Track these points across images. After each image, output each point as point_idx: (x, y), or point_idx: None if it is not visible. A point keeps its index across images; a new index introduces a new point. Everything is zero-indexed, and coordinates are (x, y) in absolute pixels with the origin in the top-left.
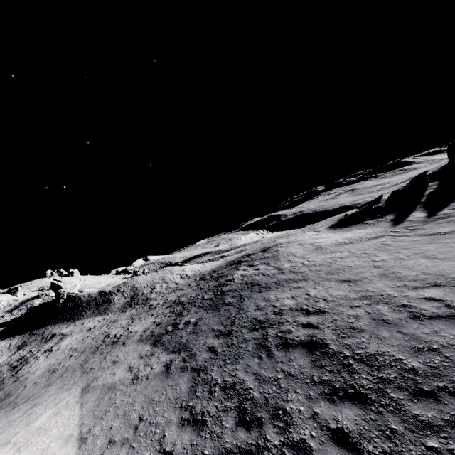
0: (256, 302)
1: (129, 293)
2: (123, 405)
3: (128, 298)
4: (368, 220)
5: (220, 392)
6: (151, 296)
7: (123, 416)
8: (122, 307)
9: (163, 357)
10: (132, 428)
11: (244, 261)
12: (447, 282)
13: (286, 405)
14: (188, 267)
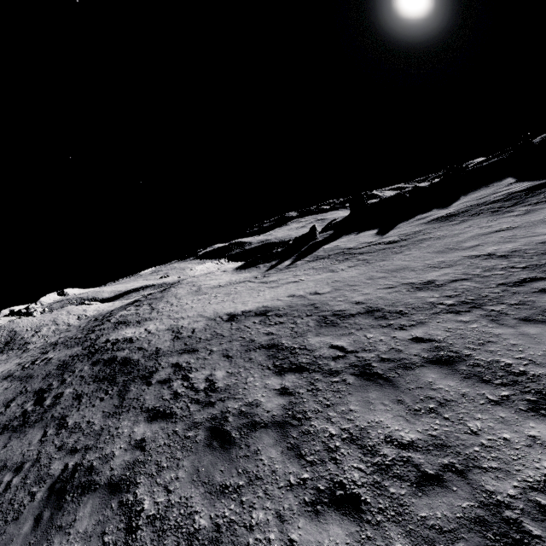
0: (109, 337)
1: (3, 338)
2: None
3: (1, 344)
4: (262, 263)
5: (33, 394)
6: (32, 340)
7: None
8: None
9: (6, 385)
10: None
11: (138, 301)
12: (213, 318)
13: (65, 391)
14: (93, 307)
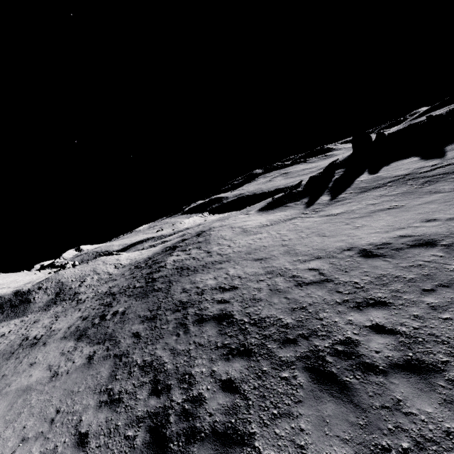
0: (183, 285)
1: (53, 289)
2: (39, 403)
3: (52, 295)
4: (289, 203)
5: (138, 371)
6: (80, 290)
7: (38, 414)
8: (45, 305)
9: (86, 350)
10: (48, 422)
11: (178, 246)
12: (326, 255)
13: (192, 370)
14: (124, 256)
